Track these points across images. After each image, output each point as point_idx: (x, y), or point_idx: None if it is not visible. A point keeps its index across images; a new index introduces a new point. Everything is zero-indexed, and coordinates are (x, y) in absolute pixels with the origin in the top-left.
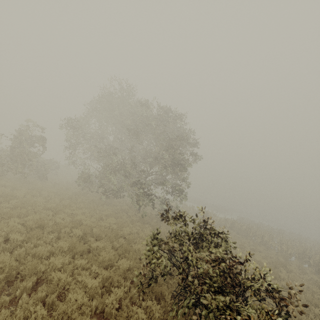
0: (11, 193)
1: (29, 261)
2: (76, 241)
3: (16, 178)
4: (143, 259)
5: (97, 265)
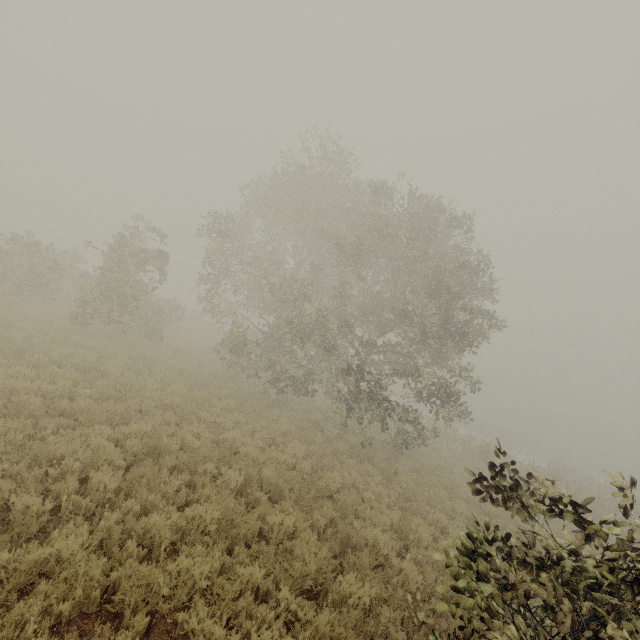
0: (97, 365)
1: (130, 554)
2: (231, 500)
3: (108, 333)
4: (395, 578)
5: (292, 591)
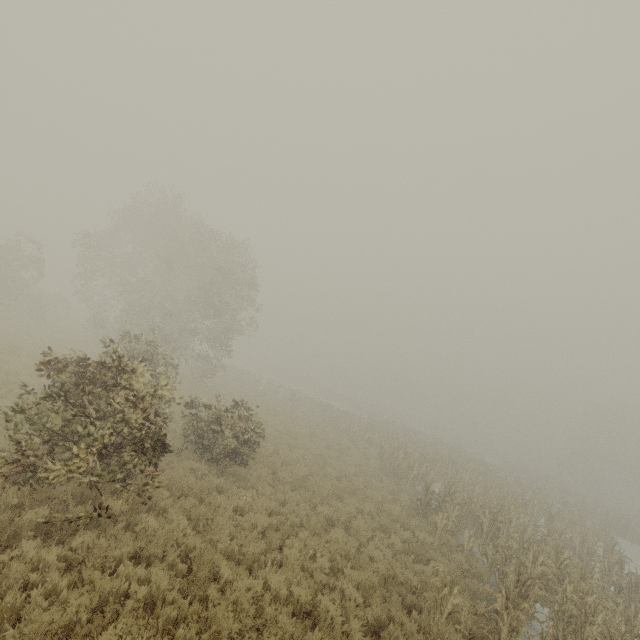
0: None
1: None
2: None
3: None
4: None
5: None
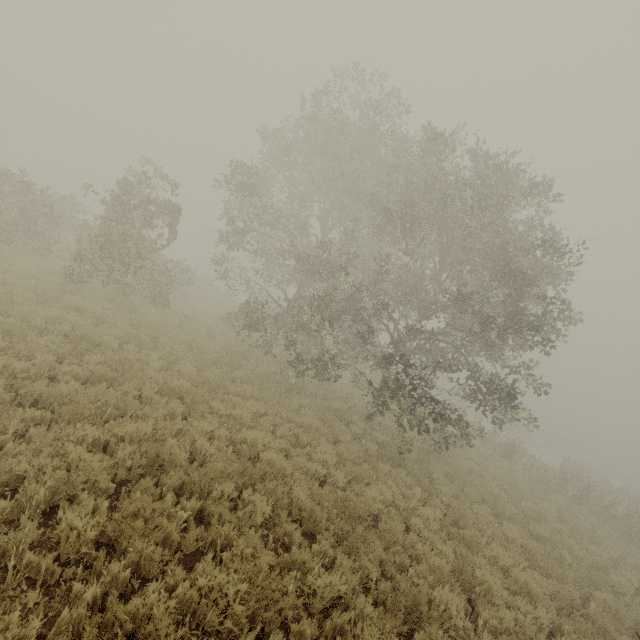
0: (90, 334)
1: None
2: (258, 543)
3: (108, 294)
4: None
5: None
